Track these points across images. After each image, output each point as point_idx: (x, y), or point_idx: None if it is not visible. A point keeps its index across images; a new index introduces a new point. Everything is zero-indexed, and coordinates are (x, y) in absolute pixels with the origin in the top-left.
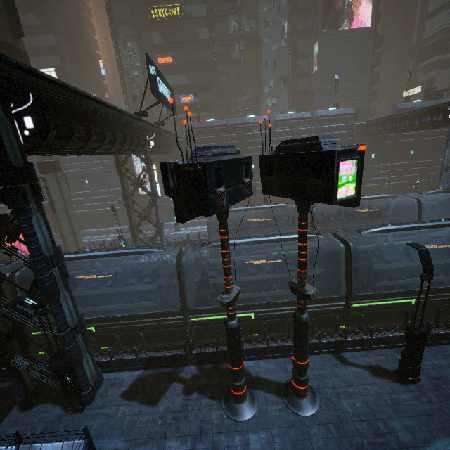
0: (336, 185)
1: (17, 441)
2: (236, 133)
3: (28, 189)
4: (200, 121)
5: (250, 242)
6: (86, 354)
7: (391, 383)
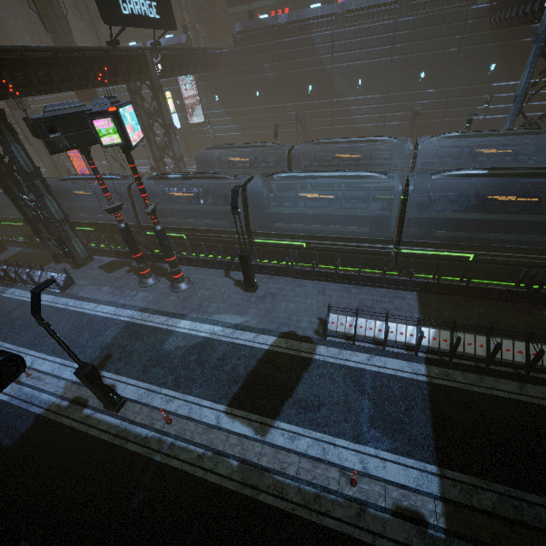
0: (98, 136)
1: (41, 269)
2: (291, 36)
3: (4, 128)
4: (252, 19)
5: (179, 177)
6: (75, 238)
7: (239, 290)
